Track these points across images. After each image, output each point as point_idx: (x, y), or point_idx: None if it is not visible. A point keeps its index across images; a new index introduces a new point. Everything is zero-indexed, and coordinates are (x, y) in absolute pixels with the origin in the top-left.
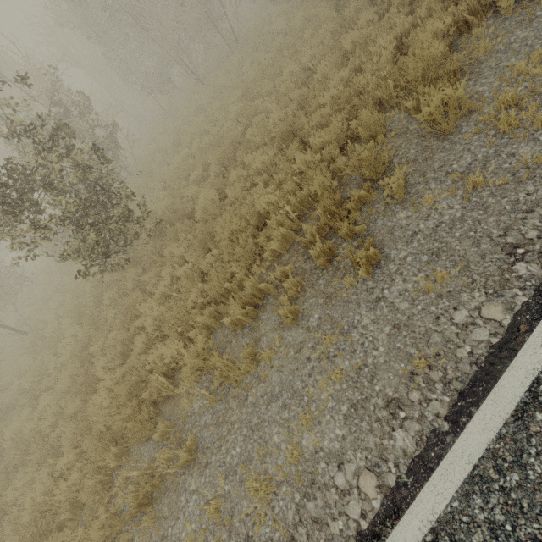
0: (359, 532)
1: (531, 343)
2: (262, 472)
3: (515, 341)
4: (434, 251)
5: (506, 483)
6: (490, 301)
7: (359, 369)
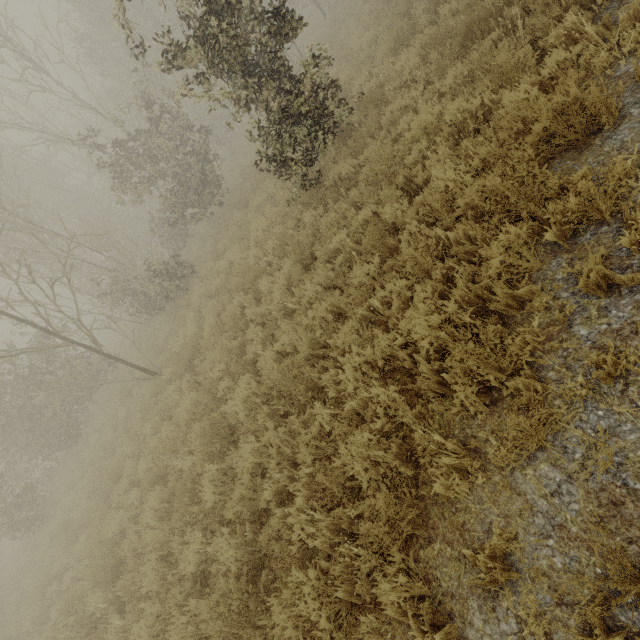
0: None
1: None
2: None
3: None
4: None
5: None
6: None
7: None
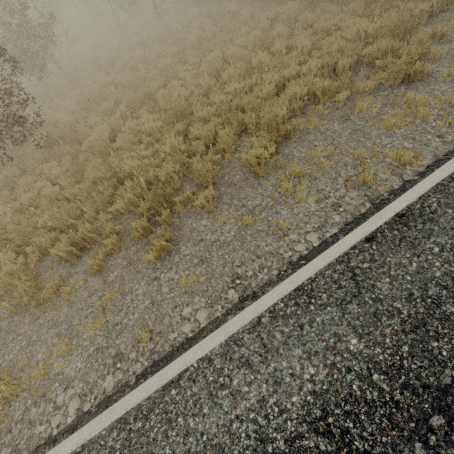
0: (50, 436)
1: (199, 345)
2: (18, 378)
3: (195, 340)
4: (202, 259)
5: (134, 426)
6: (205, 307)
7: (116, 324)
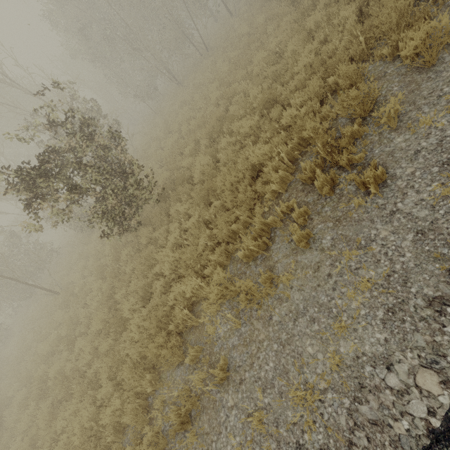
0: (431, 430)
1: None
2: (302, 382)
3: None
4: (444, 162)
5: None
6: None
7: (388, 276)
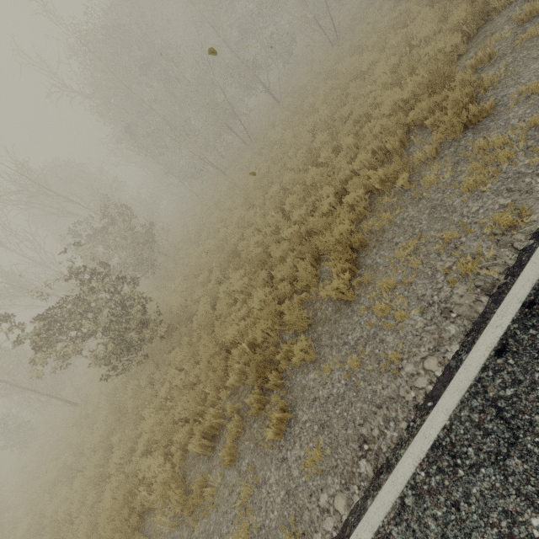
0: None
1: None
2: None
3: None
4: (322, 423)
5: None
6: (341, 491)
7: (260, 528)
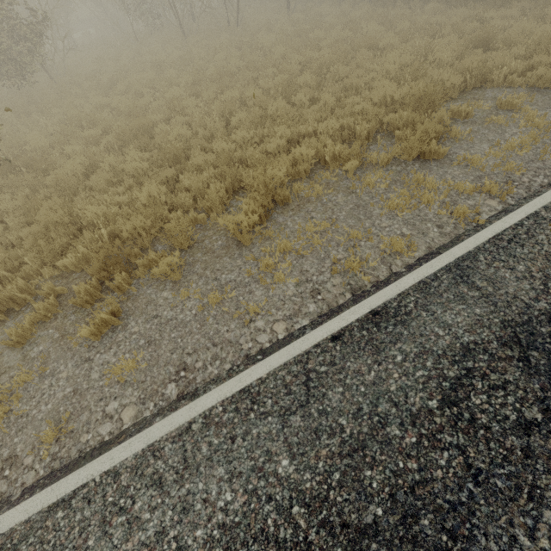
0: None
1: (110, 453)
2: None
3: (109, 446)
4: (150, 340)
5: None
6: (136, 403)
7: (21, 416)
